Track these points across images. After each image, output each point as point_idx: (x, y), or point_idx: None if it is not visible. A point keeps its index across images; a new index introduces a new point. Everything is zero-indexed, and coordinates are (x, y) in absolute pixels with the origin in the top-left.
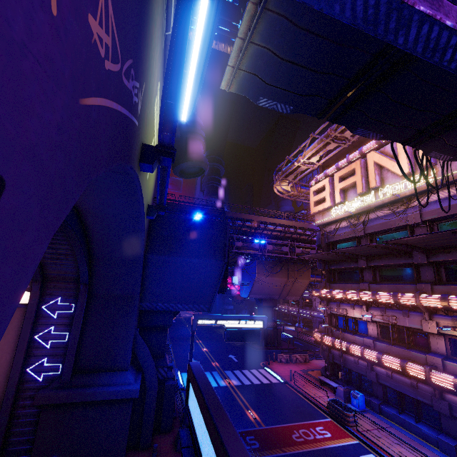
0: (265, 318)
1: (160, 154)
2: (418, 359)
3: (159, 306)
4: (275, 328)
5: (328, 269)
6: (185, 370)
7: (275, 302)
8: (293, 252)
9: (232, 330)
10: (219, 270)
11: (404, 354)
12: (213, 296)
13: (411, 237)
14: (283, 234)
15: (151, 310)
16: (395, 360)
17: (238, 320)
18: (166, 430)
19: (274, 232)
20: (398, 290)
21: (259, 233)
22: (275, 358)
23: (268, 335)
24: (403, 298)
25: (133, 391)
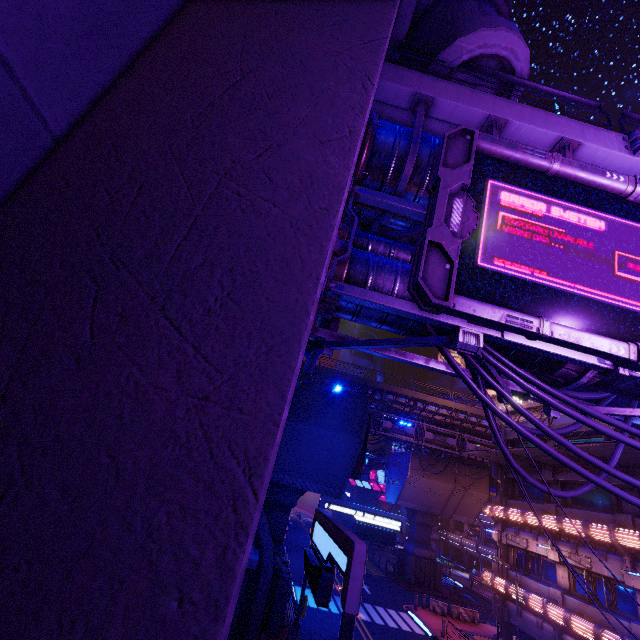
0: (403, 518)
1: (316, 346)
2: (620, 628)
3: (286, 480)
4: (433, 561)
5: (505, 477)
6: (300, 584)
7: (436, 519)
8: (463, 447)
9: (362, 525)
10: (354, 449)
11: (603, 619)
12: (345, 479)
13: (583, 444)
14: (450, 420)
15: (277, 482)
16: (588, 625)
17: (370, 513)
18: (273, 635)
19: (437, 415)
20: (592, 519)
21: (416, 413)
22: (427, 606)
23: (421, 569)
24: (596, 531)
25: (252, 561)
